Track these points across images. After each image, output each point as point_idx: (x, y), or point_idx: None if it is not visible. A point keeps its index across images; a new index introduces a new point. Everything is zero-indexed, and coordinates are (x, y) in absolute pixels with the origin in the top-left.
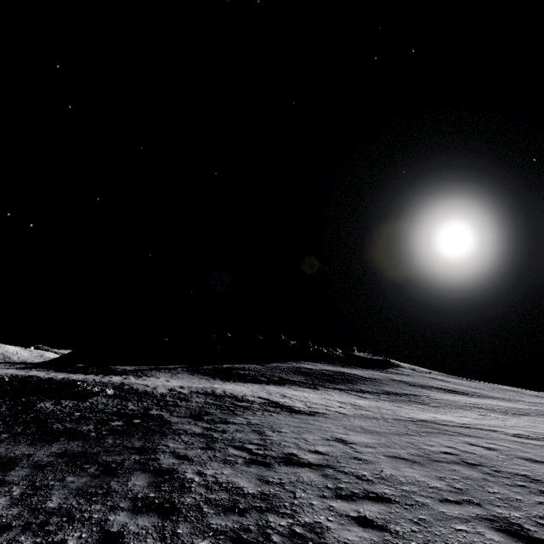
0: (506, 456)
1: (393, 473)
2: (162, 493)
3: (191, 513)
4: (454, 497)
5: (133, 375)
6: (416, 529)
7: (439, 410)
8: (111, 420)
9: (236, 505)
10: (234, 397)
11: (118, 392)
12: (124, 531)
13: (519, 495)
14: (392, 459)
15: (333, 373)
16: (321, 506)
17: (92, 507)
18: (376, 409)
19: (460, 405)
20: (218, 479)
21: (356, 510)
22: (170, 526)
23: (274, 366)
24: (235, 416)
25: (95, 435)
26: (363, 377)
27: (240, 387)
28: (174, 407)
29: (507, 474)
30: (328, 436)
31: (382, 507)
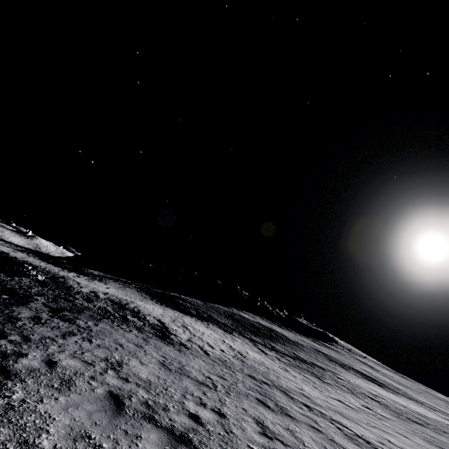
0: None
1: (47, 408)
2: None
3: None
4: None
5: (91, 277)
6: None
7: (325, 387)
8: None
9: None
10: (136, 312)
11: (49, 280)
12: None
13: None
14: (103, 397)
15: (262, 327)
16: None
17: None
18: (257, 364)
19: (357, 390)
20: None
21: None
22: None
23: (214, 306)
24: (93, 320)
25: None
26: (288, 339)
27: (160, 309)
28: (65, 301)
29: None
30: (118, 358)
31: None
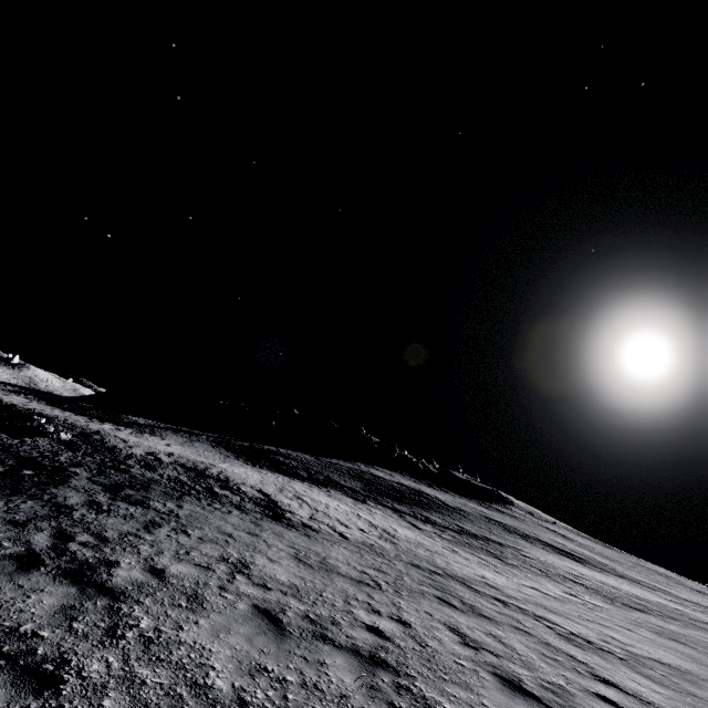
0: (476, 664)
1: (193, 636)
2: None
3: None
4: None
5: (136, 429)
6: None
7: (511, 570)
8: None
9: None
10: (224, 481)
11: (78, 439)
12: None
13: None
14: (251, 614)
15: (406, 489)
16: None
17: None
18: (413, 545)
19: (553, 572)
20: None
21: None
22: None
23: (332, 463)
24: (172, 499)
25: None
26: (445, 505)
27: (255, 473)
28: (117, 471)
29: (406, 700)
30: (237, 556)
31: (1, 697)
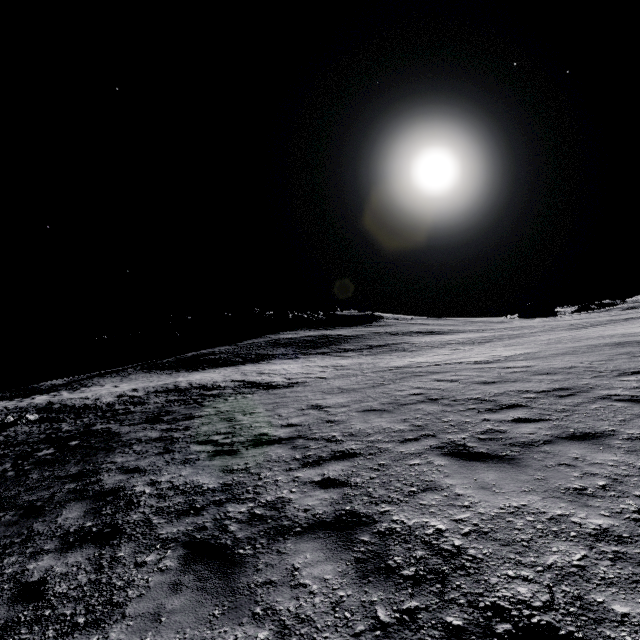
0: (465, 384)
1: (362, 427)
2: (103, 518)
3: (137, 531)
4: (414, 435)
5: (66, 389)
6: (375, 475)
7: (417, 353)
8: (38, 450)
9: (193, 506)
10: (202, 387)
11: (45, 414)
12: (48, 577)
13: (469, 417)
14: (363, 413)
15: (316, 338)
16: (286, 480)
17: (4, 561)
18: (358, 365)
19: (436, 344)
20: (174, 484)
21: (321, 474)
22: (109, 553)
23: (250, 343)
24: (202, 408)
25: (14, 474)
26: (347, 336)
27: (210, 374)
28: (126, 415)
29: (462, 401)
30: (304, 405)
31: (347, 463)
